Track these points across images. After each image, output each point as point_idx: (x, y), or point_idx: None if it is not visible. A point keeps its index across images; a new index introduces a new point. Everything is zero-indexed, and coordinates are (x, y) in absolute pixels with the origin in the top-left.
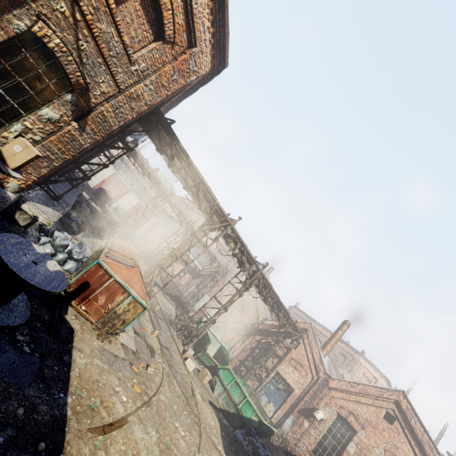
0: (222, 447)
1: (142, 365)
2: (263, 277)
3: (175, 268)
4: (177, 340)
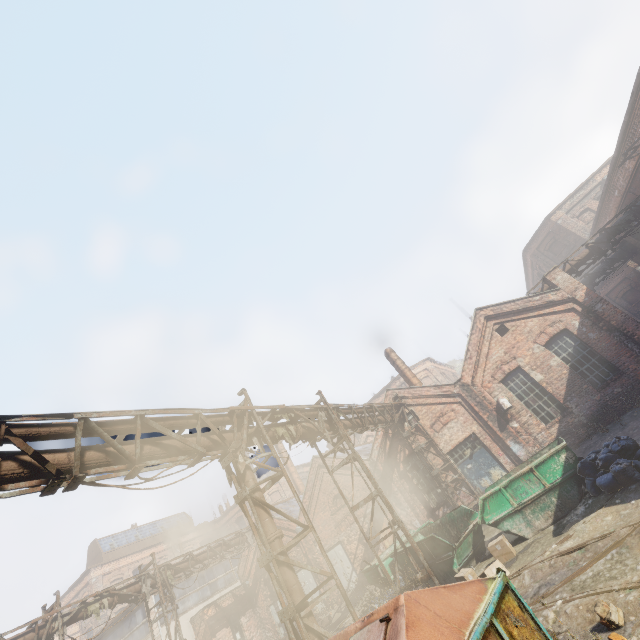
0: None
1: (620, 638)
2: (336, 408)
3: None
4: None
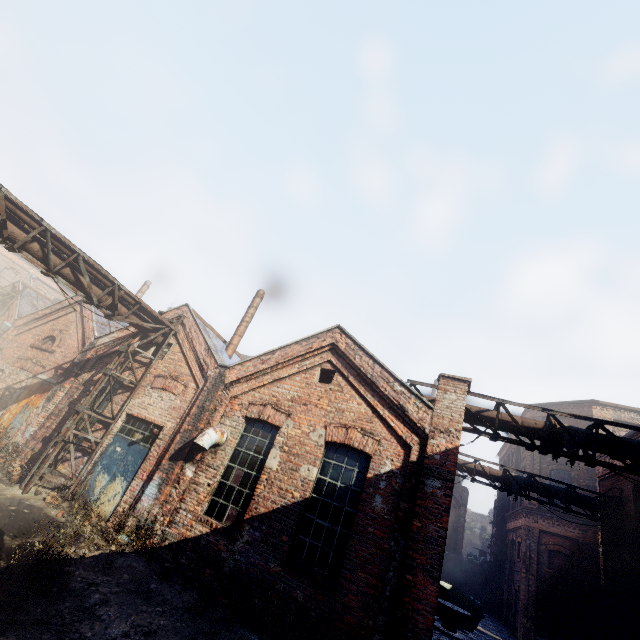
0: None
1: None
2: None
3: None
4: None
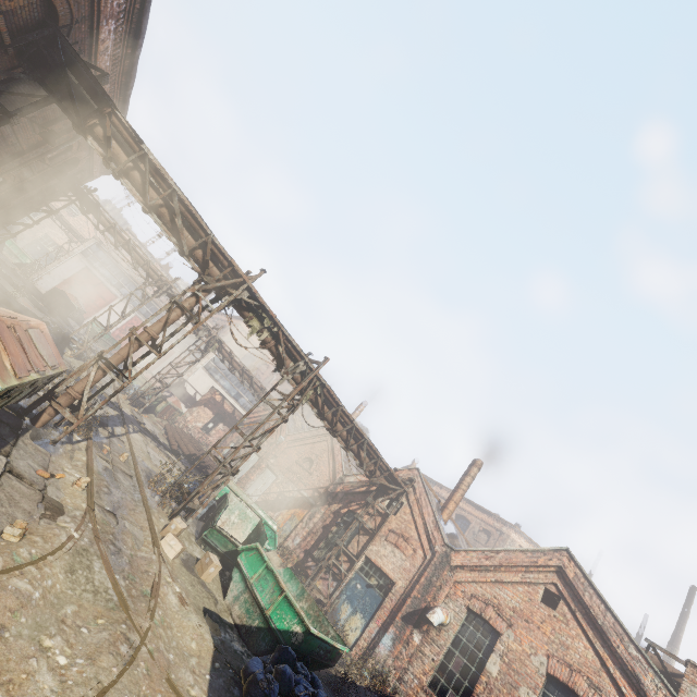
0: (205, 692)
1: None
2: (322, 384)
3: (197, 416)
4: (158, 509)
